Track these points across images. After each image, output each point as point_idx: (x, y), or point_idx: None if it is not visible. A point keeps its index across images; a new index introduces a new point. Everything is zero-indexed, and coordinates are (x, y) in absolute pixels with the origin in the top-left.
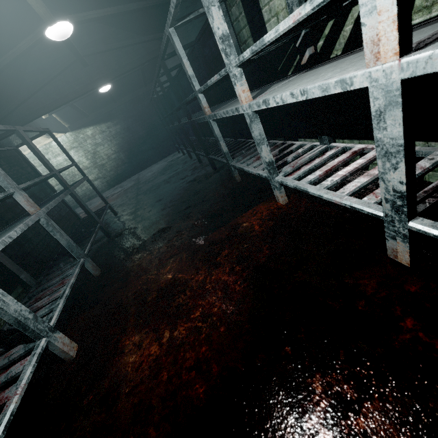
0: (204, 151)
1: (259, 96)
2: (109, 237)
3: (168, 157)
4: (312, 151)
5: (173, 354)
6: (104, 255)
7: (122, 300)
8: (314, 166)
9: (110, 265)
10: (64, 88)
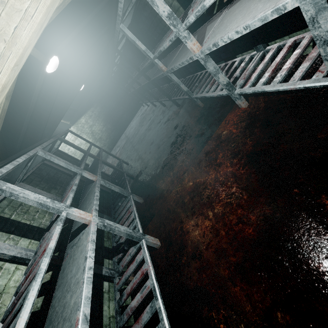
0: (167, 97)
1: (205, 42)
2: (133, 178)
3: (138, 113)
4: (253, 61)
5: (221, 221)
6: (138, 190)
7: (168, 208)
8: (261, 71)
9: (146, 194)
10: (63, 99)
